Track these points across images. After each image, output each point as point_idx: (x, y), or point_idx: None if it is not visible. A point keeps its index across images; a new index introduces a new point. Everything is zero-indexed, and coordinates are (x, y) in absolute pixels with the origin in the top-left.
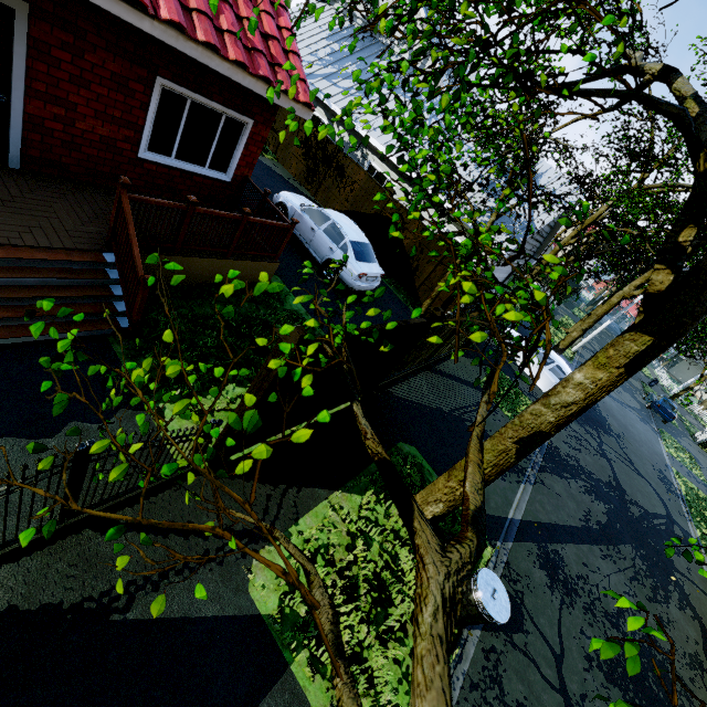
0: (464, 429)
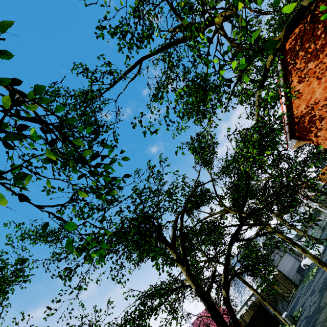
0: (297, 300)
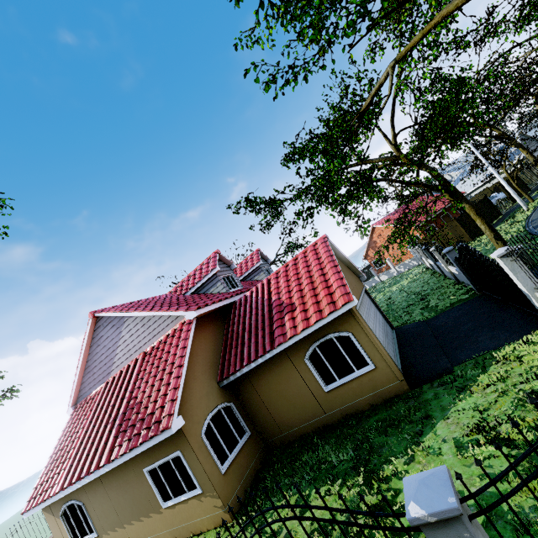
0: None
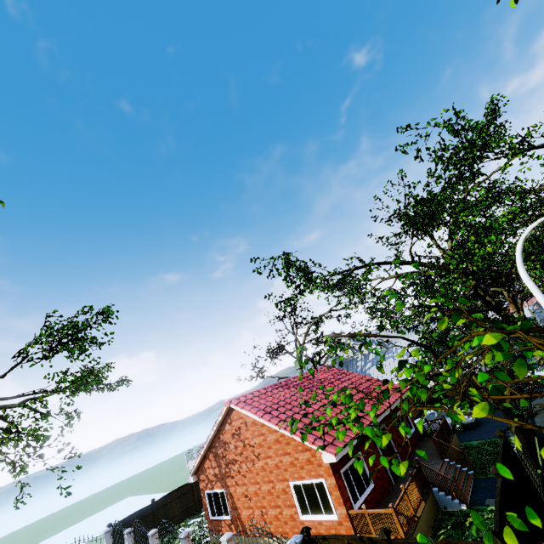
0: None
